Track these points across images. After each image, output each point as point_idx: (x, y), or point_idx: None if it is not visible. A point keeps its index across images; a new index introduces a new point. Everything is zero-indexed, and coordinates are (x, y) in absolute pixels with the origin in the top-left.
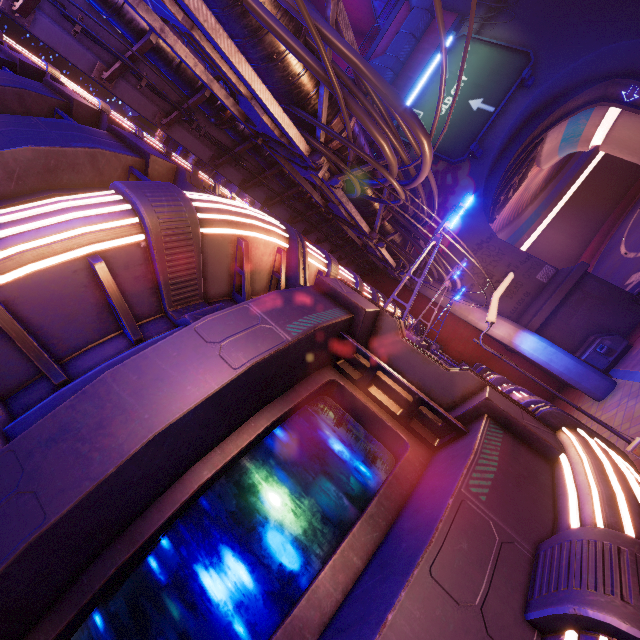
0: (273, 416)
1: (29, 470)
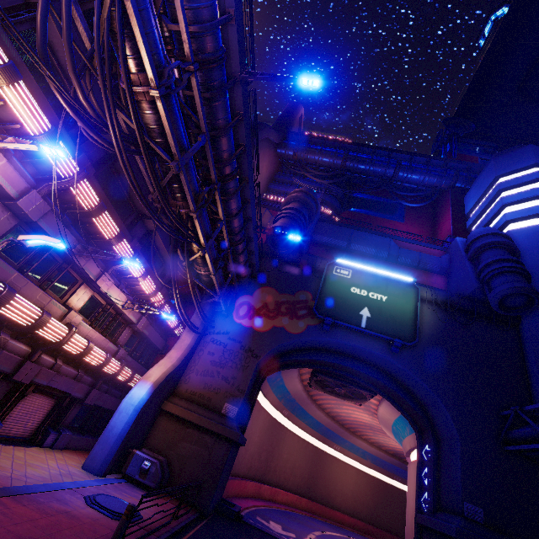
0: None
1: None
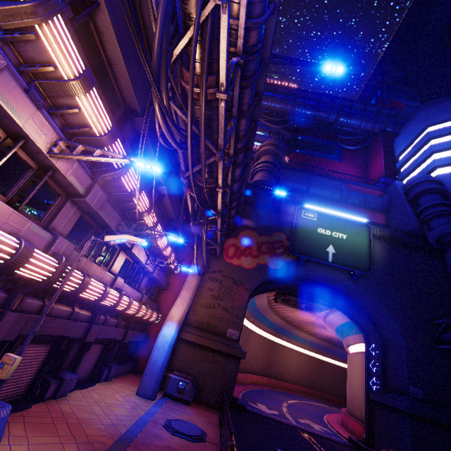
0: None
1: None
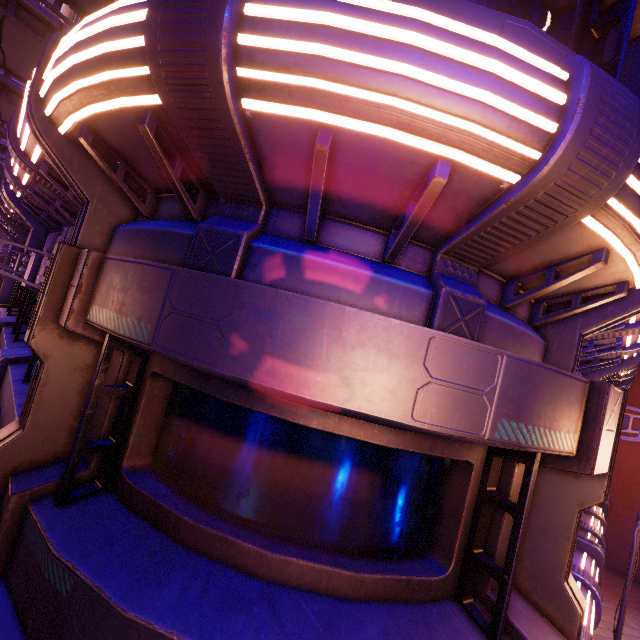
0: (395, 443)
1: (233, 318)
